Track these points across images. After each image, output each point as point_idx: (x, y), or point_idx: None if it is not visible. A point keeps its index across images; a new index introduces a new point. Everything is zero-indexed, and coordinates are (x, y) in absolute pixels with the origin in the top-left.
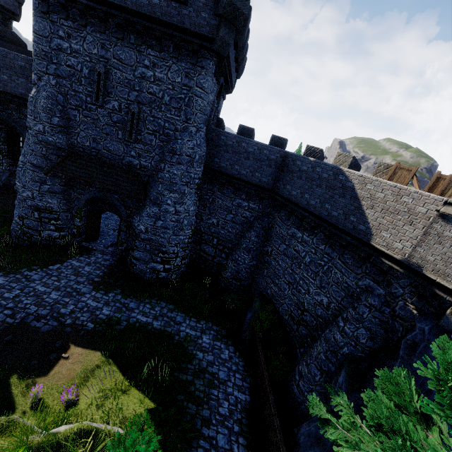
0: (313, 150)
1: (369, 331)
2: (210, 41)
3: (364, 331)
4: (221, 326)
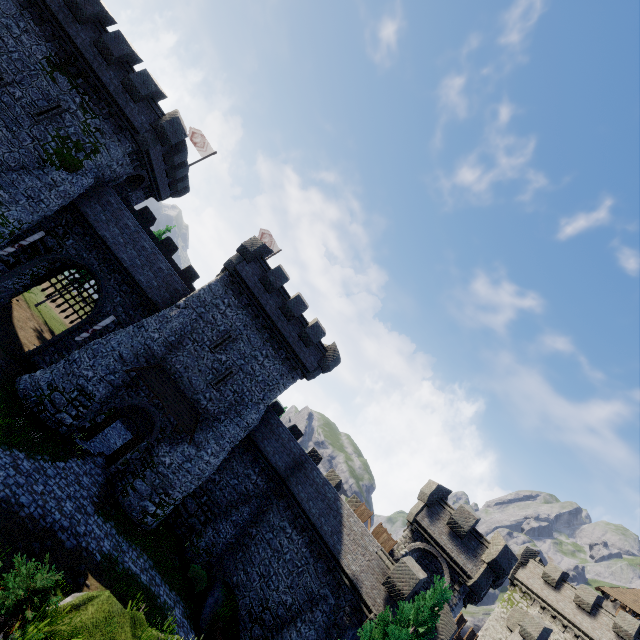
0: (317, 454)
1: (317, 633)
2: (307, 371)
3: (314, 632)
4: (186, 604)
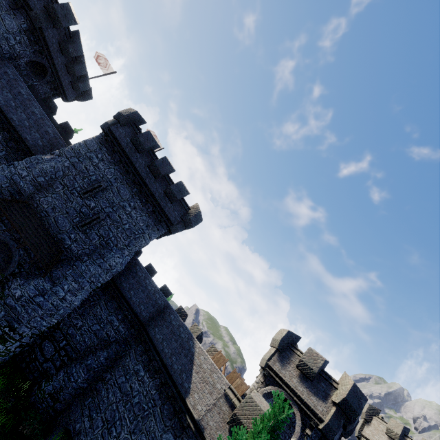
0: (183, 311)
1: None
2: (171, 224)
3: None
4: None
